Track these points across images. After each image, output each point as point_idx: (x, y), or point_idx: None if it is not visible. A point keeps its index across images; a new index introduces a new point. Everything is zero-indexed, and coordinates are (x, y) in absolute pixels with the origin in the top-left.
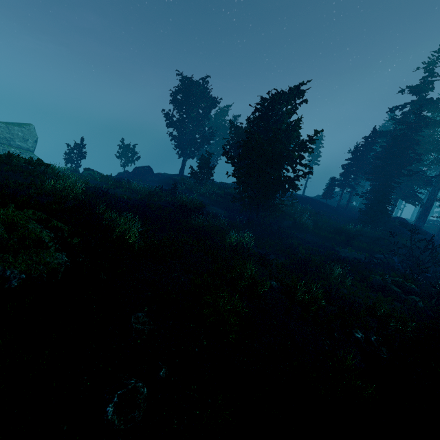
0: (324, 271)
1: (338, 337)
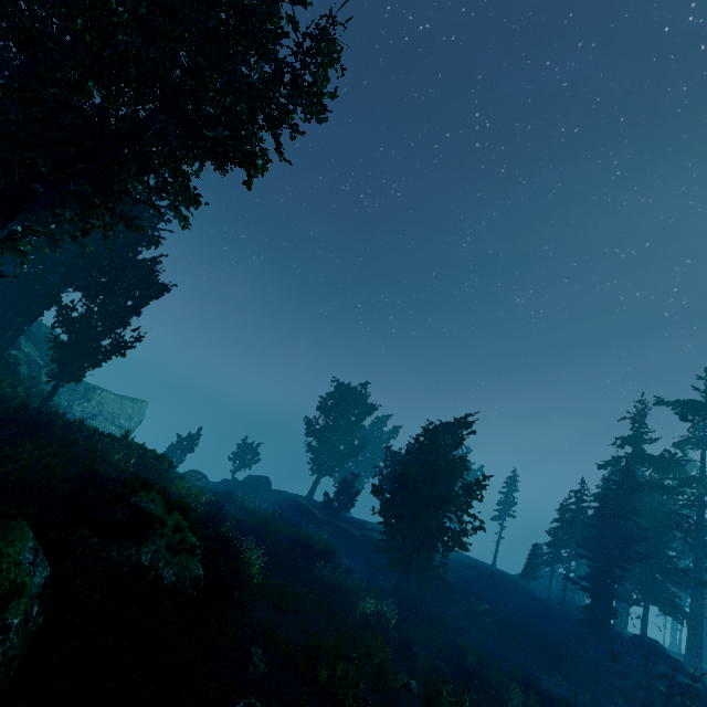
0: (498, 694)
1: None
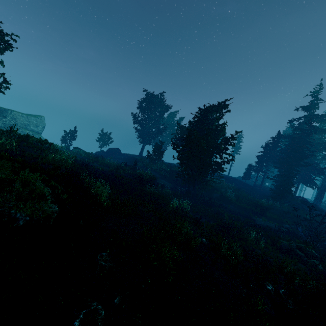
0: (243, 234)
1: (253, 287)
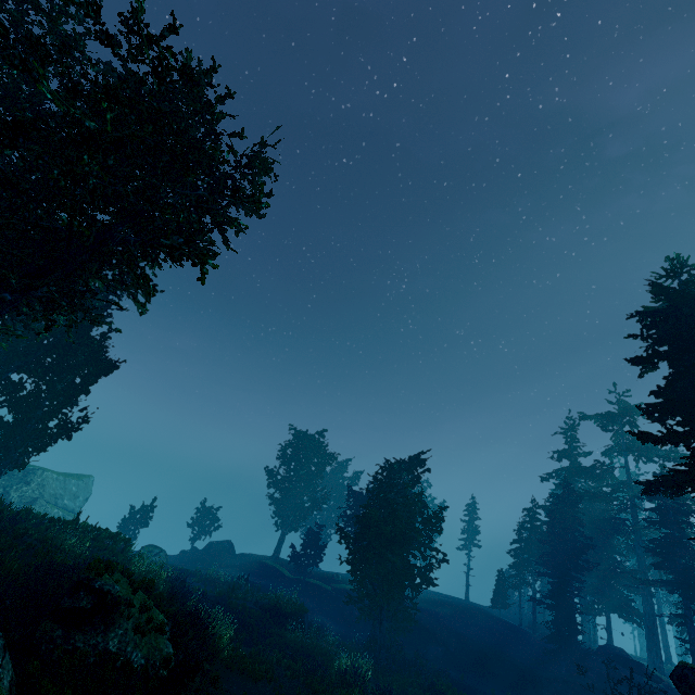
0: None
1: None
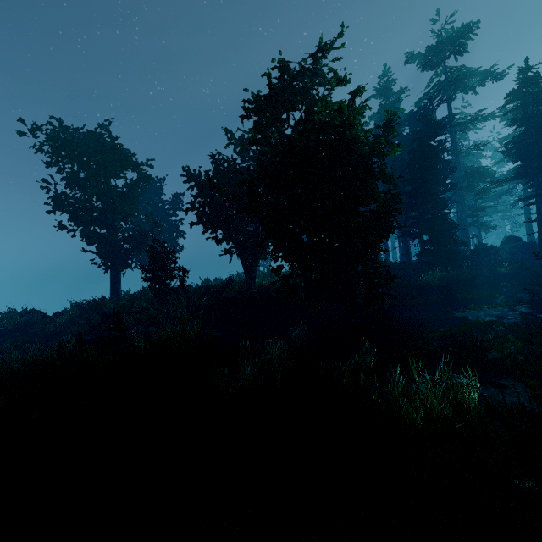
0: None
1: None
